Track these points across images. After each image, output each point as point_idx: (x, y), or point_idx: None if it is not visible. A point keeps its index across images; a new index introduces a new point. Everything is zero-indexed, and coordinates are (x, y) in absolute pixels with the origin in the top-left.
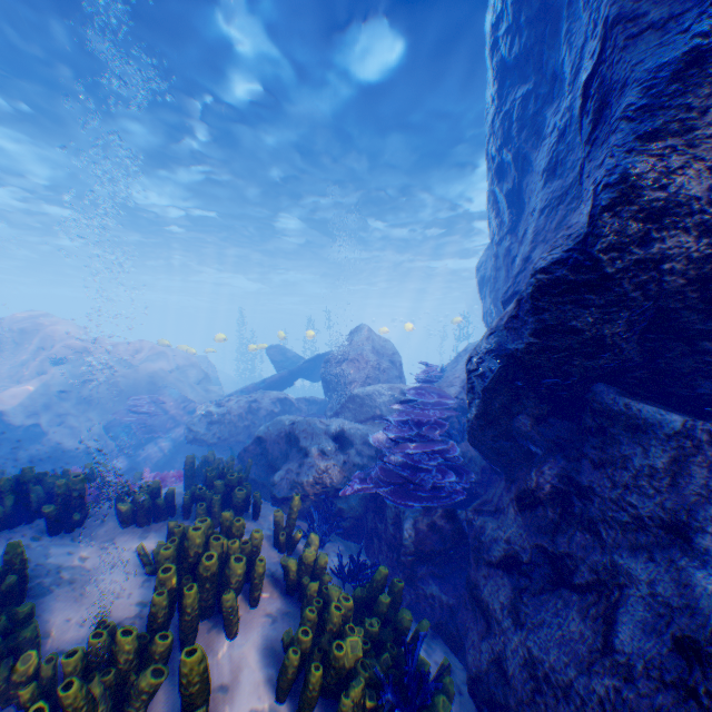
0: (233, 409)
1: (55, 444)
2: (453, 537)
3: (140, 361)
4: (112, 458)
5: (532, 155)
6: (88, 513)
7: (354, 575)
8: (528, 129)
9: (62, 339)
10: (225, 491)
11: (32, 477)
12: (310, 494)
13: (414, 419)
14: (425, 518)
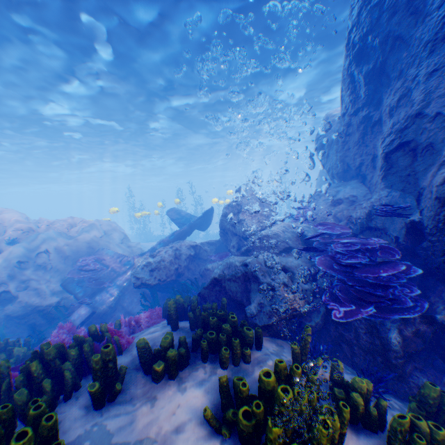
0: (165, 258)
1: (25, 304)
2: (429, 338)
3: (75, 232)
4: (76, 308)
5: (410, 33)
6: (123, 379)
7: (372, 386)
8: (404, 13)
9: (9, 224)
10: (232, 332)
11: (56, 354)
12: (282, 318)
13: (364, 248)
14: (408, 327)
